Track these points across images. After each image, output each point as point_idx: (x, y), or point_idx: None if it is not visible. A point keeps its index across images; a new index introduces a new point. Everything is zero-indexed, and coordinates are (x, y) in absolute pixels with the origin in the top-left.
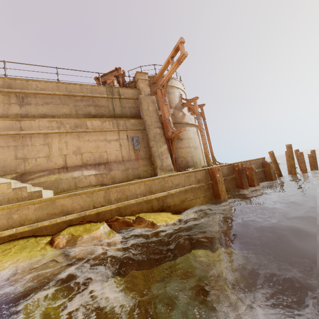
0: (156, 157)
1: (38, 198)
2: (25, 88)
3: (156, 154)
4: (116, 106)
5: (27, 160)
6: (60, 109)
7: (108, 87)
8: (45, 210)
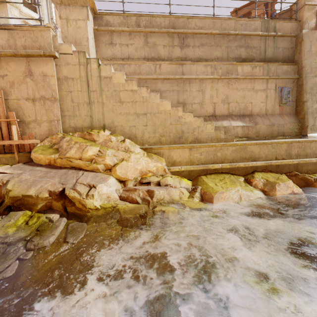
0: (309, 114)
1: (230, 141)
2: (185, 27)
3: (310, 110)
4: (268, 47)
5: (185, 105)
6: (213, 52)
7: (264, 21)
8: (238, 153)
